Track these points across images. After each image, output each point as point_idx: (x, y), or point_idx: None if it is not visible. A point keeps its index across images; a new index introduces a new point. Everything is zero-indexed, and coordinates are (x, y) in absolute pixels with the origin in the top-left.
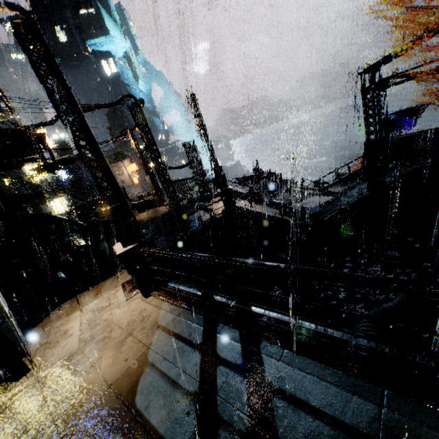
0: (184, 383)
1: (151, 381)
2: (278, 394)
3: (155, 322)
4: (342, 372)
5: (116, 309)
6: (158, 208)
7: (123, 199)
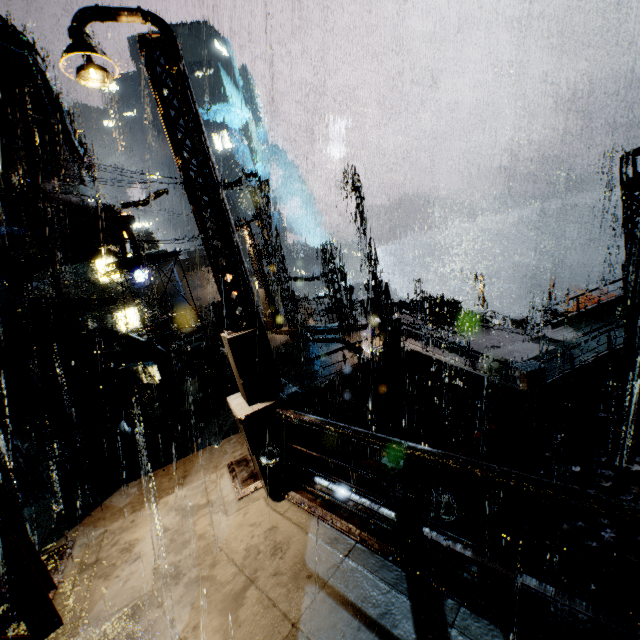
0: None
1: None
2: None
3: (300, 561)
4: None
5: (221, 514)
6: (271, 336)
7: (259, 323)
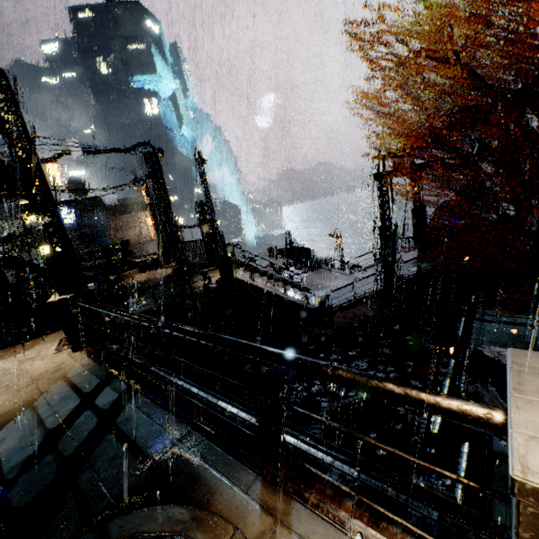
0: (48, 422)
1: (23, 419)
2: (114, 431)
3: (65, 373)
4: (175, 417)
5: (40, 360)
6: (162, 270)
7: (70, 248)
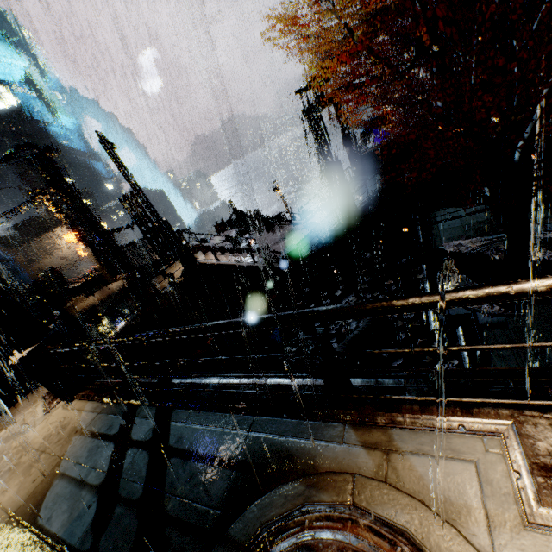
0: (92, 480)
1: (58, 491)
2: (174, 454)
3: (74, 428)
4: (230, 413)
5: (32, 428)
6: (111, 285)
7: (5, 295)
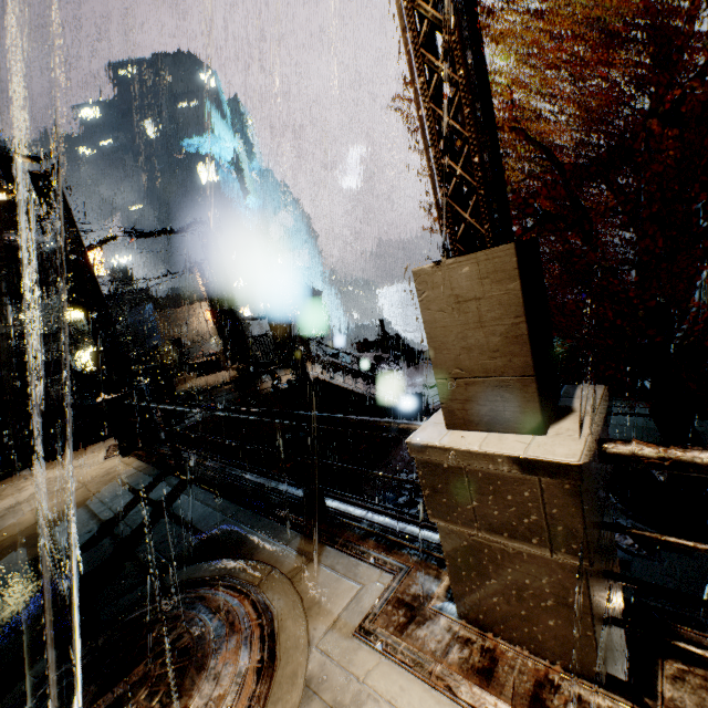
0: (103, 515)
1: (77, 516)
2: (168, 516)
3: (115, 476)
4: (228, 500)
5: (88, 467)
6: (224, 373)
7: (118, 344)
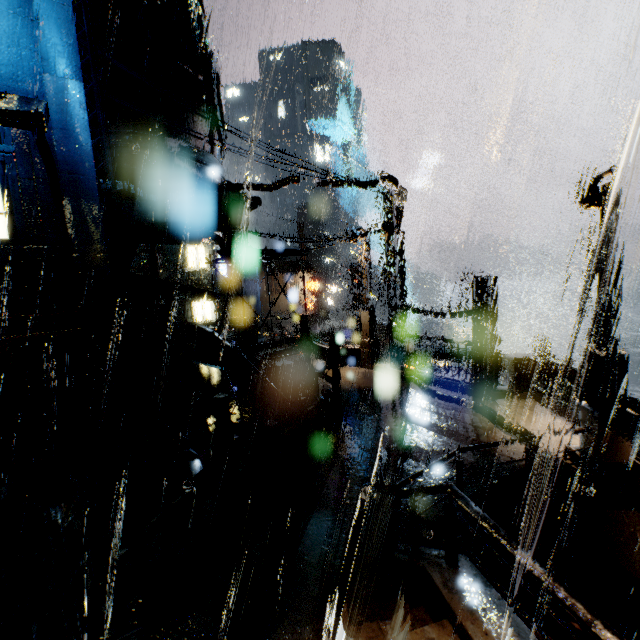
0: None
1: None
2: None
3: None
4: None
5: None
6: (364, 370)
7: None
